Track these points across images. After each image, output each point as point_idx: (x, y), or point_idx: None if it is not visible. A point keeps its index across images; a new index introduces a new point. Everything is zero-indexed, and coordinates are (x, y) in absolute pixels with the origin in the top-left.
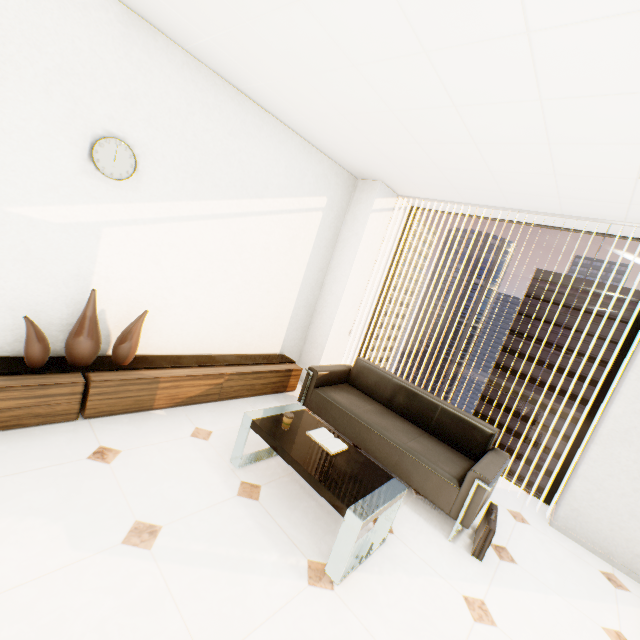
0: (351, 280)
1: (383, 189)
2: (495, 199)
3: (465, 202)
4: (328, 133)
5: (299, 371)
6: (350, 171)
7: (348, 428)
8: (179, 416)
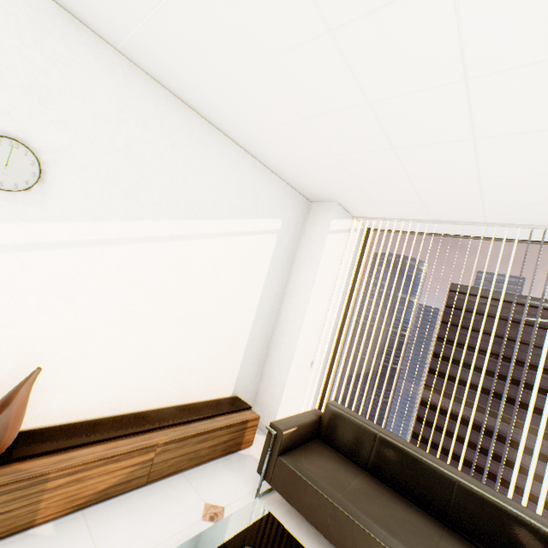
0: (311, 305)
1: (339, 210)
2: (470, 213)
3: (430, 219)
4: (284, 148)
5: (256, 420)
6: (304, 193)
7: (333, 527)
8: (76, 533)
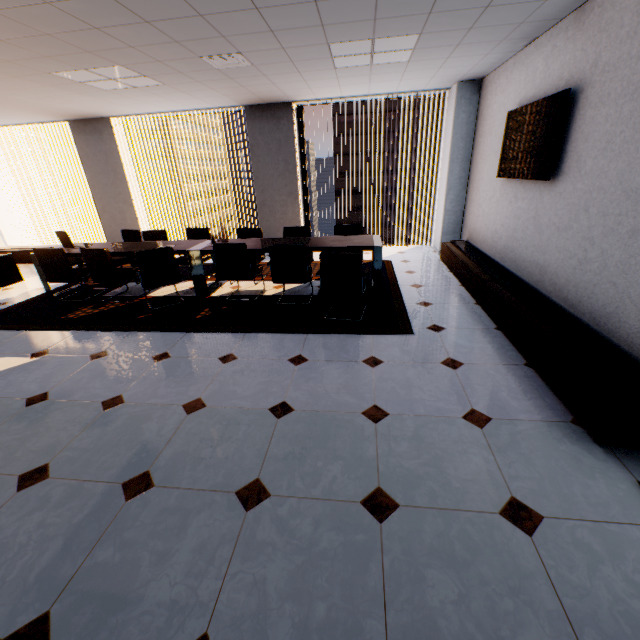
0: None
1: None
2: None
3: None
4: None
5: None
6: None
7: None
8: None
